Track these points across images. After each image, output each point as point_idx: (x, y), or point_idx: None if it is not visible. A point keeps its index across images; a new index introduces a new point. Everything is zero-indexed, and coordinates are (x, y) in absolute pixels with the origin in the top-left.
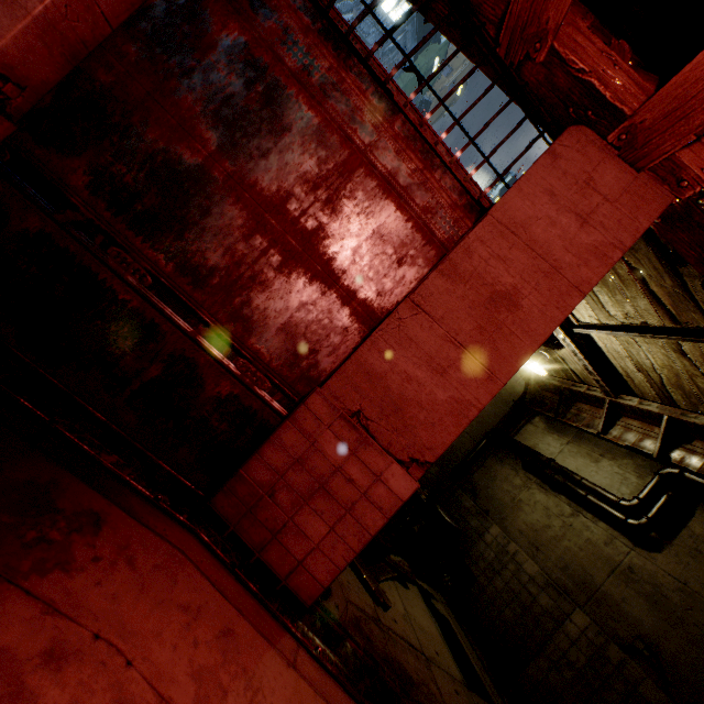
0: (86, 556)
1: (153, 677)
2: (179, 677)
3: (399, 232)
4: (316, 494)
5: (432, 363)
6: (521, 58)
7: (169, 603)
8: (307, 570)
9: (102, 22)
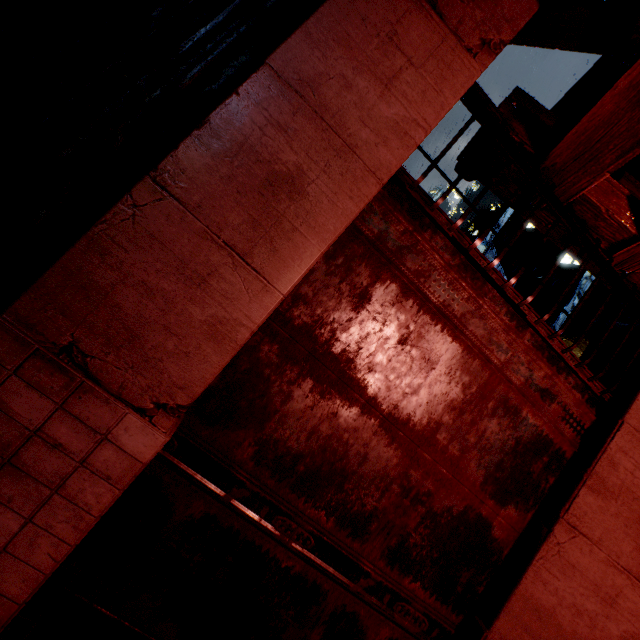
0: None
1: None
2: None
3: (535, 439)
4: None
5: (599, 592)
6: (636, 271)
7: None
8: None
9: None
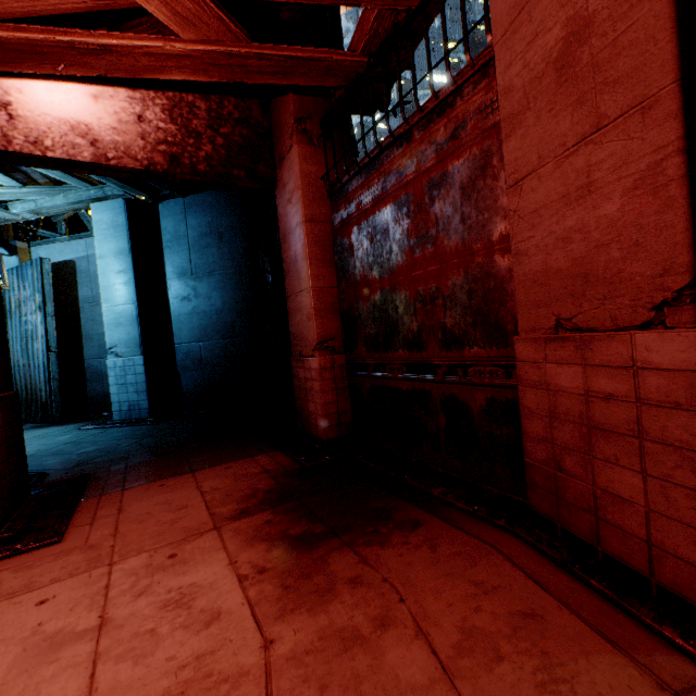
0: (398, 541)
1: (418, 614)
2: (445, 624)
3: (473, 167)
4: (591, 440)
5: (570, 198)
6: None
7: (459, 577)
8: (664, 551)
9: (331, 290)
